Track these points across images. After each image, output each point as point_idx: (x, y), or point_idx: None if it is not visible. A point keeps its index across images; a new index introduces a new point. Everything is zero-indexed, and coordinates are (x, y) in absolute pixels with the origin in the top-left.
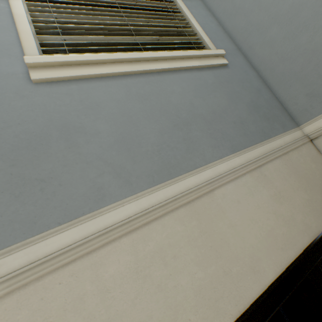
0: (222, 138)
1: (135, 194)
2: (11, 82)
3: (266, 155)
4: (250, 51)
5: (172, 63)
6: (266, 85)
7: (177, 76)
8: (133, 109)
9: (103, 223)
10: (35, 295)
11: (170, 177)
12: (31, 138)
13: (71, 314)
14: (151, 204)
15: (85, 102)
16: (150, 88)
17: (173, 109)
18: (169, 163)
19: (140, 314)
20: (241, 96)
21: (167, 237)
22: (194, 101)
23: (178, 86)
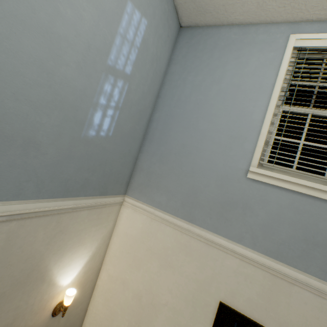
0: None
1: (253, 250)
2: (238, 173)
3: None
4: None
5: None
6: None
7: None
8: (285, 215)
9: (235, 248)
10: (208, 248)
11: (275, 258)
12: (232, 201)
13: (212, 260)
14: (257, 259)
15: (262, 197)
16: (309, 208)
17: (314, 230)
18: (280, 253)
19: (227, 280)
20: None
21: (253, 274)
22: None
23: None
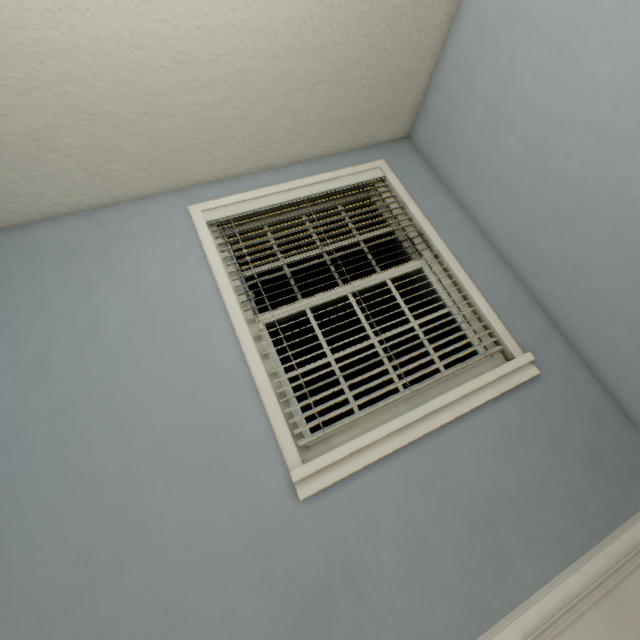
0: (545, 538)
1: None
2: (279, 505)
3: (621, 563)
4: (576, 336)
5: (456, 407)
6: (609, 395)
7: (464, 426)
8: (416, 513)
9: None
10: None
11: (480, 629)
12: (316, 591)
13: None
14: None
15: (358, 515)
16: (431, 464)
17: (468, 498)
18: (475, 604)
19: None
20: (568, 438)
21: None
22: (495, 472)
23: (469, 447)
